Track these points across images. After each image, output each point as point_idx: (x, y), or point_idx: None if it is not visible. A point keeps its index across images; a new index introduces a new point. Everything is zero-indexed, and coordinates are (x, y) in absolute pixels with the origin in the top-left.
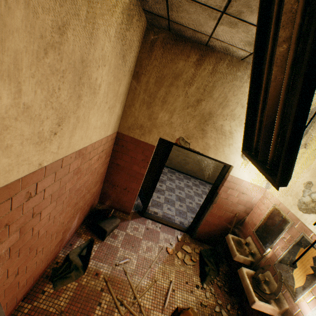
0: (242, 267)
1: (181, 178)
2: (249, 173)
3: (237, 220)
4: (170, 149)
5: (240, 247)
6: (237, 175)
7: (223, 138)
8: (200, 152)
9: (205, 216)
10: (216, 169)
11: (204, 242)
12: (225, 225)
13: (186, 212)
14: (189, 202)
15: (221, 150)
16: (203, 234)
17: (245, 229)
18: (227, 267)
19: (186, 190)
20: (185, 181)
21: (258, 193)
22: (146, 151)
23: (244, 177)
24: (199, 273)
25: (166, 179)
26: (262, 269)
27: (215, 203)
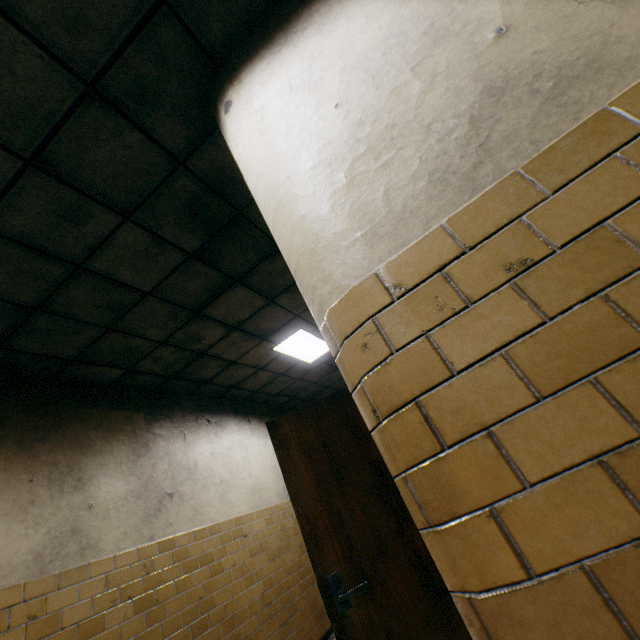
0: None
1: None
2: None
3: None
4: None
5: None
6: None
7: None
8: None
9: None
10: (302, 579)
11: None
12: None
13: None
14: None
15: None
16: None
17: None
18: None
19: None
20: None
21: None
22: None
23: None
24: None
25: None
26: None
27: None
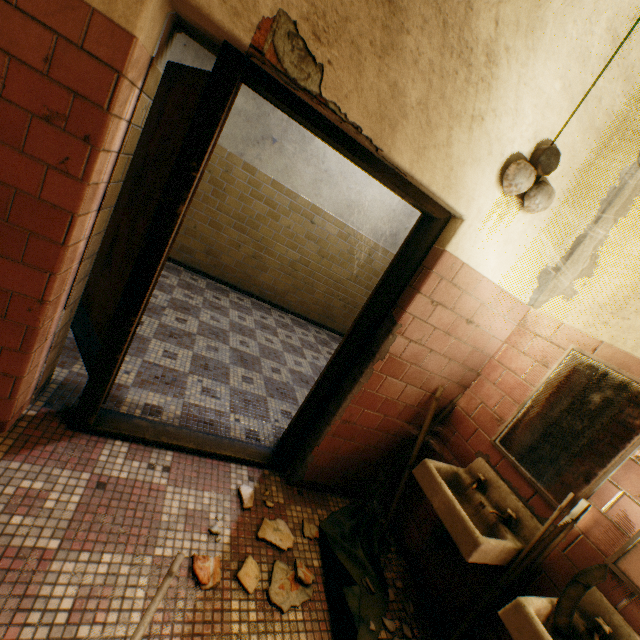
0: (521, 600)
1: (247, 308)
2: (503, 250)
3: (435, 410)
4: (223, 98)
5: (459, 500)
6: (468, 253)
7: (462, 79)
8: (362, 129)
9: (344, 406)
10: (334, 289)
11: (329, 490)
12: (400, 428)
13: (266, 397)
14: (272, 369)
15: (444, 137)
16: (328, 466)
17: (460, 435)
18: (402, 561)
19: (262, 338)
20: (257, 316)
21: (508, 321)
22: (76, 62)
23: (485, 264)
24: (331, 633)
25: (202, 306)
26: (583, 589)
27: (381, 357)
